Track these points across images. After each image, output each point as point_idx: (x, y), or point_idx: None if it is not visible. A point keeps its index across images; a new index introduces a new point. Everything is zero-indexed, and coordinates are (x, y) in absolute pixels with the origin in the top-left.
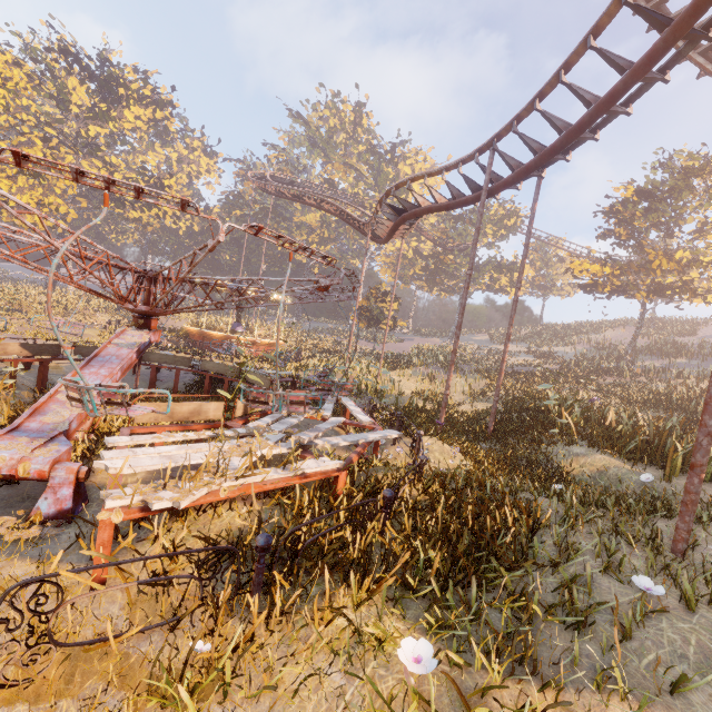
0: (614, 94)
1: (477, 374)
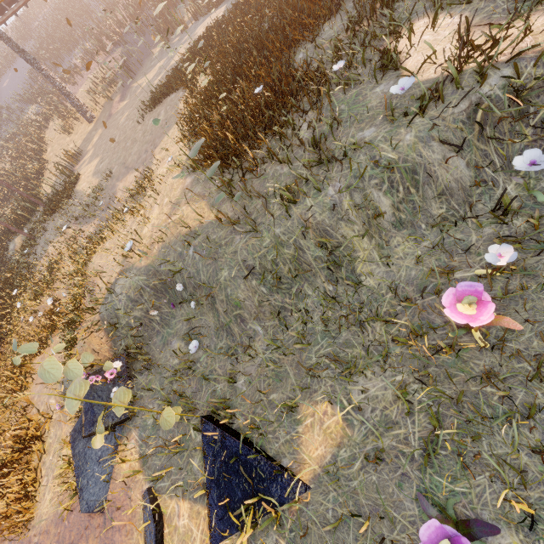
0: None
1: None
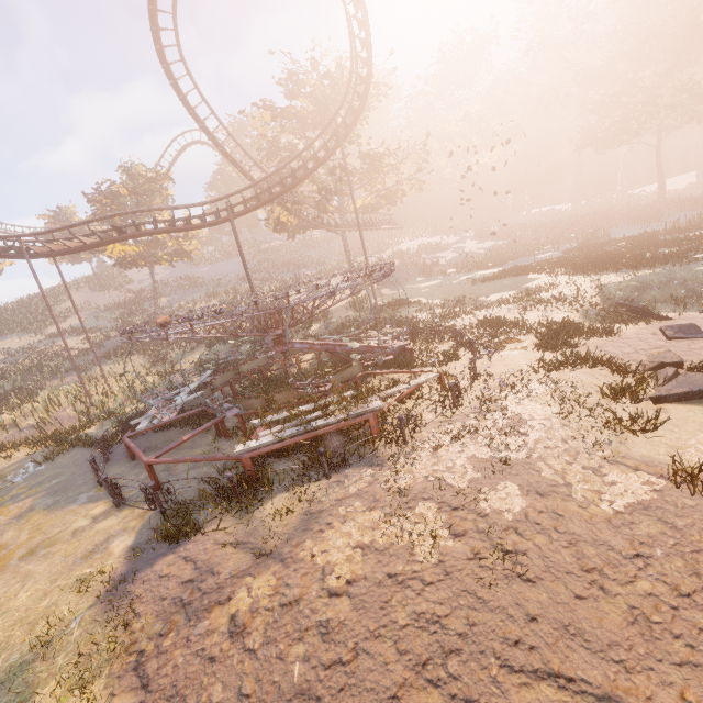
0: (283, 194)
1: (114, 357)
